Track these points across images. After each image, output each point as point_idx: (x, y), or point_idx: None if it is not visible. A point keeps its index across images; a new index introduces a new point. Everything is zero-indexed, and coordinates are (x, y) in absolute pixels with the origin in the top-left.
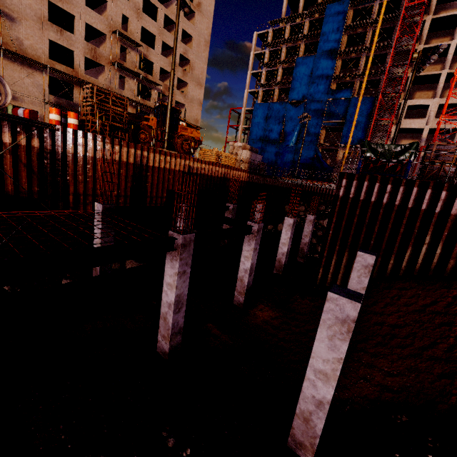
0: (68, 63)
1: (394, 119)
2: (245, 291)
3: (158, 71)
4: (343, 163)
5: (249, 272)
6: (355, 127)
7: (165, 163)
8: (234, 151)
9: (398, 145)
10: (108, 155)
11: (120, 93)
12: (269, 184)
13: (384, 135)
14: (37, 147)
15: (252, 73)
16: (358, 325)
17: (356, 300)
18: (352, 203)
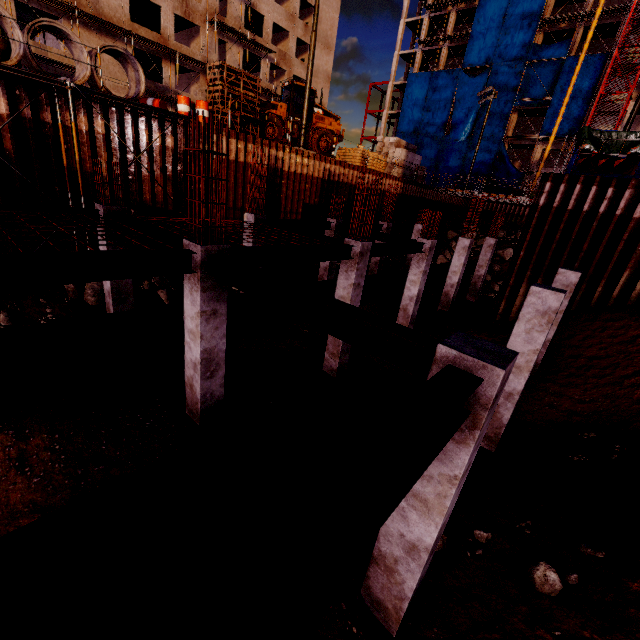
0: (148, 24)
1: (634, 91)
2: (408, 323)
3: (270, 30)
4: (540, 167)
5: (415, 300)
6: (566, 107)
7: (302, 167)
8: (383, 150)
9: (632, 132)
10: (241, 156)
11: None
12: (429, 199)
13: (613, 119)
14: (172, 147)
15: (407, 22)
16: (547, 359)
17: (560, 292)
18: (555, 214)
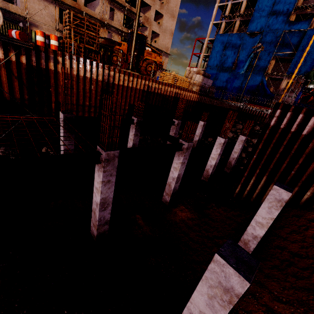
0: None
1: None
2: (171, 194)
3: None
4: (284, 92)
5: (176, 180)
6: (304, 58)
7: (128, 82)
8: (189, 75)
9: None
10: (82, 73)
11: (109, 23)
12: (215, 105)
13: None
14: (24, 63)
15: (219, 5)
16: (260, 243)
17: (246, 276)
18: (281, 133)
